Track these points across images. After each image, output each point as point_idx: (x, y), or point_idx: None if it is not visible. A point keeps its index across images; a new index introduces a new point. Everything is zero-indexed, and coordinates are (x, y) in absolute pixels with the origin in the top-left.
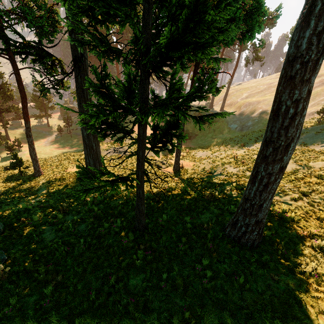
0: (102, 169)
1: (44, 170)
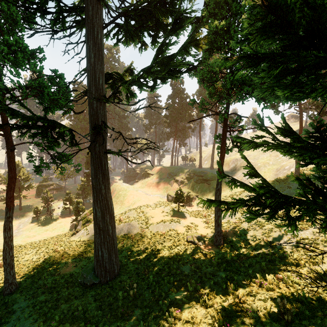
0: (118, 262)
1: (19, 279)
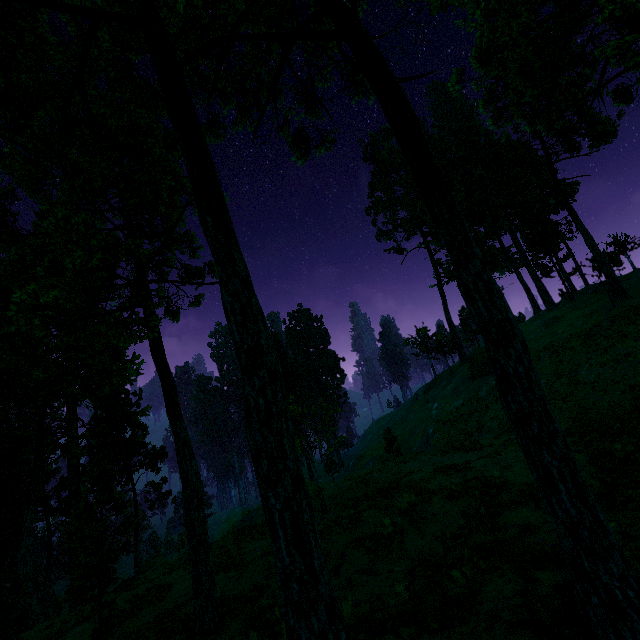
0: None
1: None
